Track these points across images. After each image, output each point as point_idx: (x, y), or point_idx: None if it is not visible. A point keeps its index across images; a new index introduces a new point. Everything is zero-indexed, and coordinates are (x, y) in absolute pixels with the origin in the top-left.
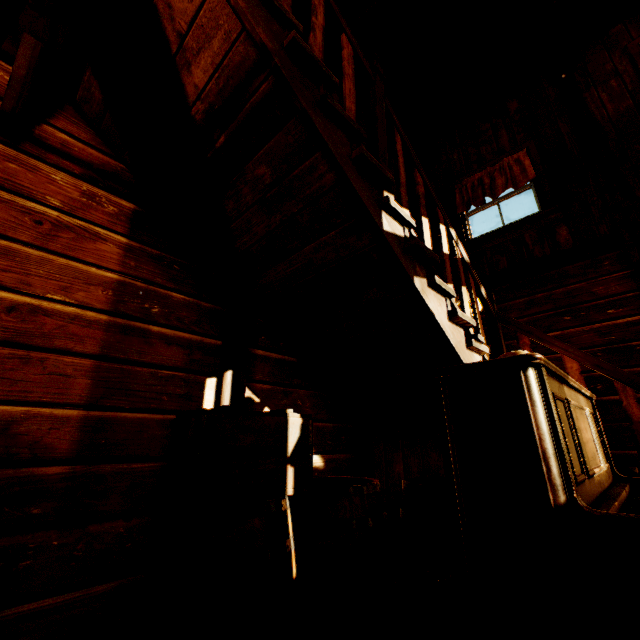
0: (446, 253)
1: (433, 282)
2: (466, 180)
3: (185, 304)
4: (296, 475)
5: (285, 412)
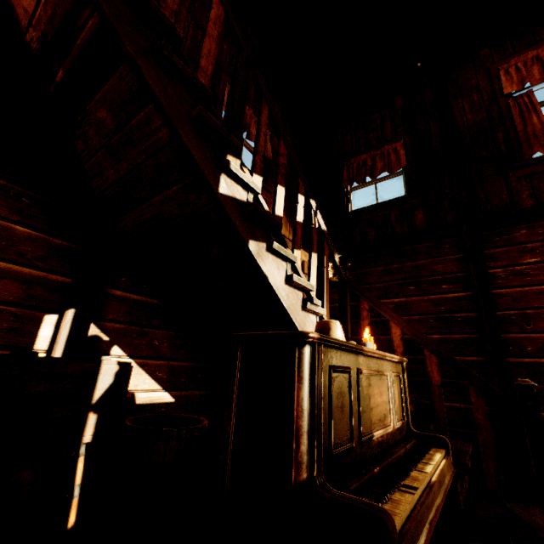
0: (300, 221)
1: (271, 247)
2: (354, 159)
3: (30, 238)
4: (99, 422)
5: (100, 359)
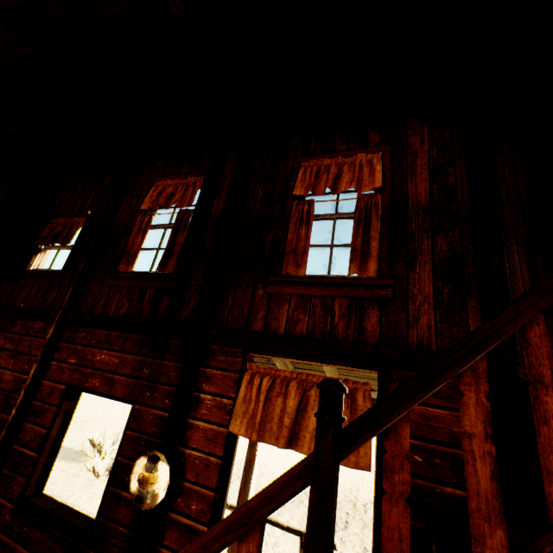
0: None
1: None
2: (56, 220)
3: None
4: None
5: None
